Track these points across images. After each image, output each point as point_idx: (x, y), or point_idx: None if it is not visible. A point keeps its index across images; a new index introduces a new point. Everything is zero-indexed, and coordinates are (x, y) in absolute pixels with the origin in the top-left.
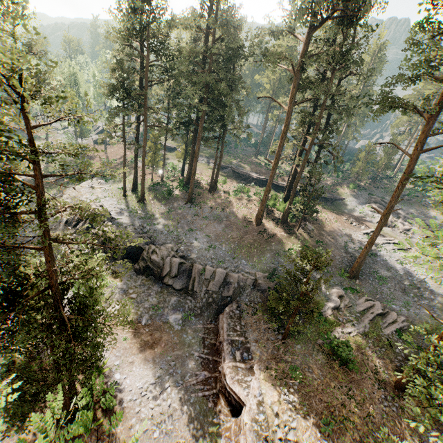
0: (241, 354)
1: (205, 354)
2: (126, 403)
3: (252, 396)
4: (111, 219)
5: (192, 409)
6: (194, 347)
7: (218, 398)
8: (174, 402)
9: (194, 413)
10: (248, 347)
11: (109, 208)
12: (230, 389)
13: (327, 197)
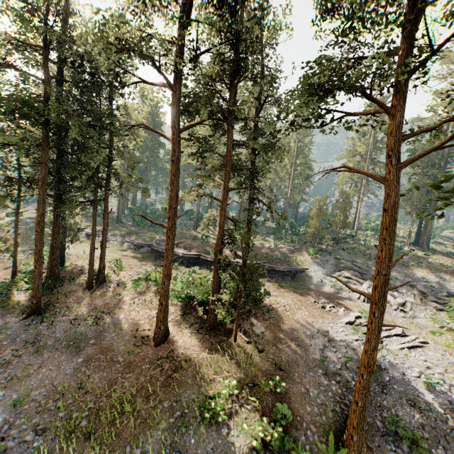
0: None
1: None
2: None
3: None
4: None
5: None
6: None
7: None
8: None
9: None
10: None
11: None
12: None
13: (283, 270)
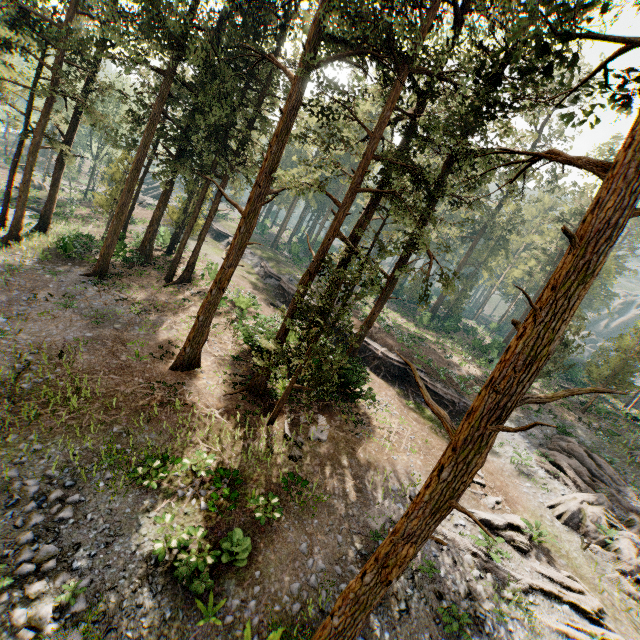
0: None
1: None
2: None
3: None
4: None
5: None
6: None
7: None
8: None
9: None
10: None
11: None
12: None
13: (442, 394)
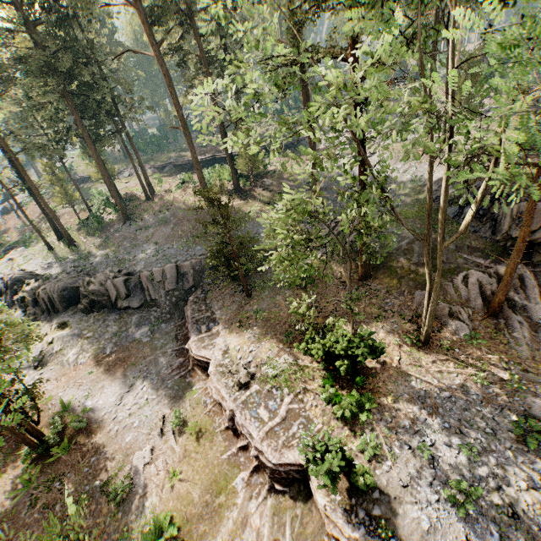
0: (207, 326)
1: (178, 346)
2: (101, 418)
3: (218, 350)
4: (36, 277)
5: (171, 391)
6: (167, 346)
7: (194, 371)
8: (152, 395)
9: (173, 393)
10: (215, 318)
11: (33, 269)
12: (198, 356)
13: (286, 144)
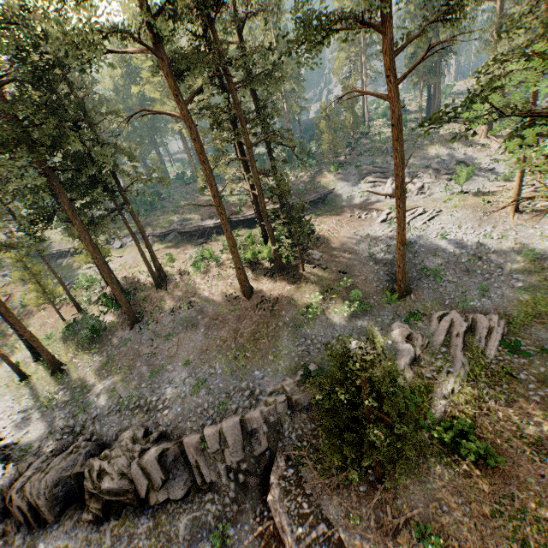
0: None
1: None
2: None
3: None
4: (5, 452)
5: None
6: None
7: None
8: None
9: None
10: (339, 539)
11: None
12: None
13: (313, 199)
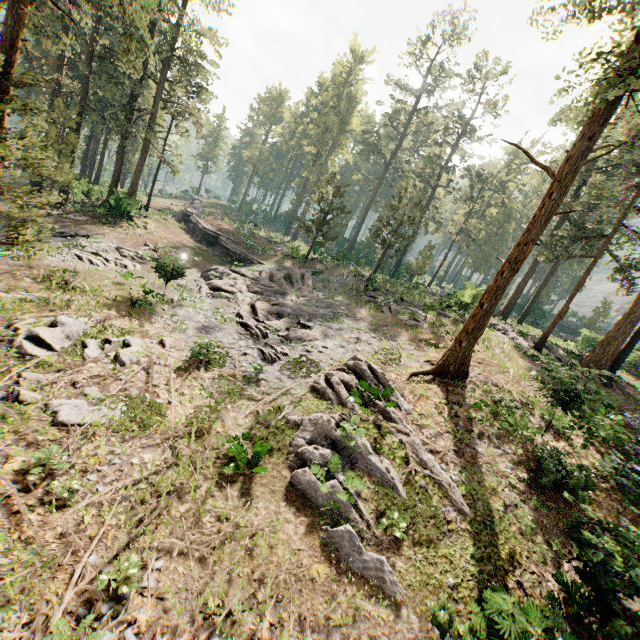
0: None
1: None
2: None
3: None
4: None
5: None
6: None
7: None
8: None
9: None
10: None
11: None
12: None
13: (229, 248)
